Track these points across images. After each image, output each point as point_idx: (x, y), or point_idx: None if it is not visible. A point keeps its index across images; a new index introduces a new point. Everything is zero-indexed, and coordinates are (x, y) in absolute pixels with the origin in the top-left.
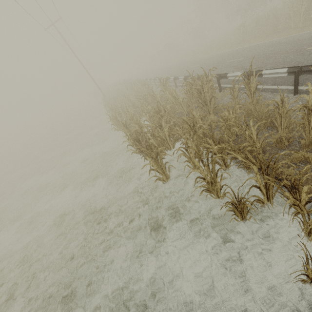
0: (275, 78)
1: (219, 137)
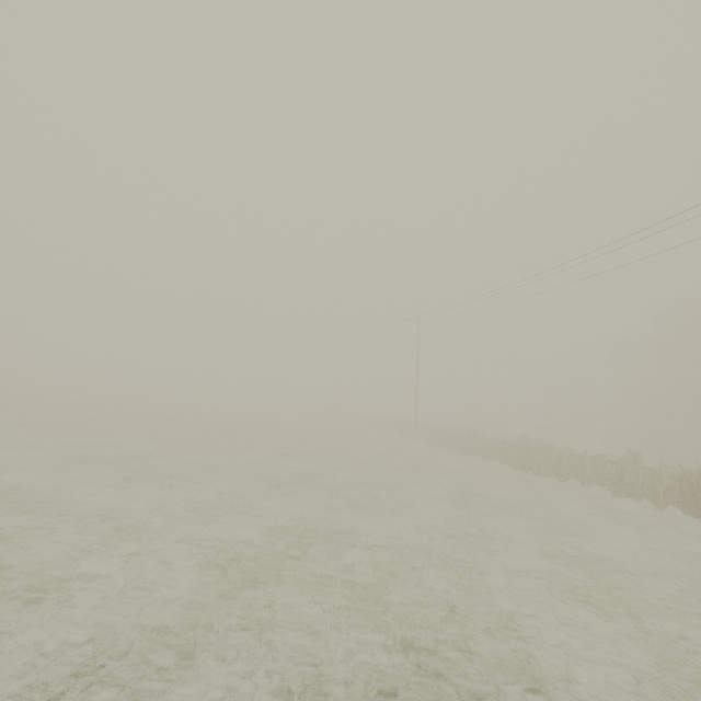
0: None
1: None
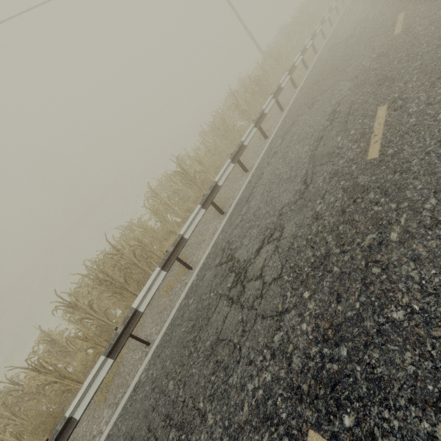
0: (154, 379)
1: (8, 390)
